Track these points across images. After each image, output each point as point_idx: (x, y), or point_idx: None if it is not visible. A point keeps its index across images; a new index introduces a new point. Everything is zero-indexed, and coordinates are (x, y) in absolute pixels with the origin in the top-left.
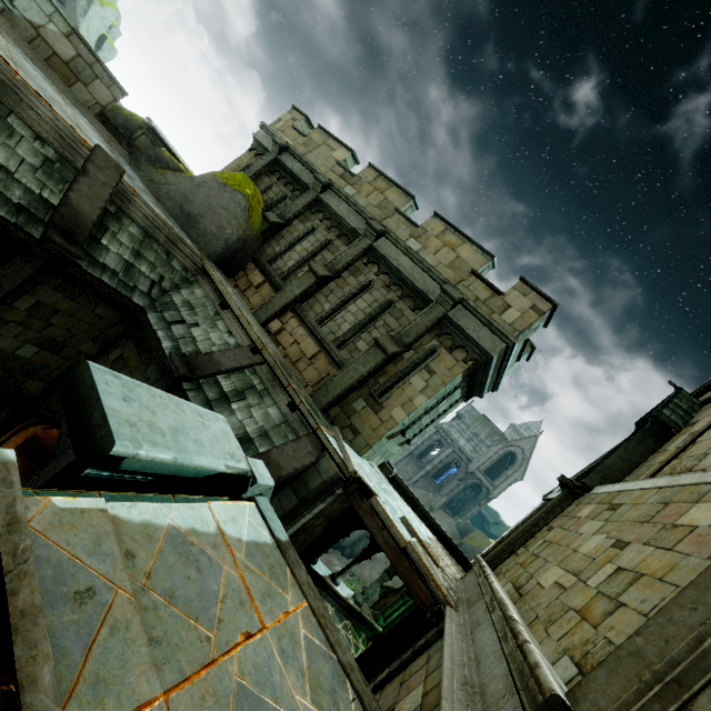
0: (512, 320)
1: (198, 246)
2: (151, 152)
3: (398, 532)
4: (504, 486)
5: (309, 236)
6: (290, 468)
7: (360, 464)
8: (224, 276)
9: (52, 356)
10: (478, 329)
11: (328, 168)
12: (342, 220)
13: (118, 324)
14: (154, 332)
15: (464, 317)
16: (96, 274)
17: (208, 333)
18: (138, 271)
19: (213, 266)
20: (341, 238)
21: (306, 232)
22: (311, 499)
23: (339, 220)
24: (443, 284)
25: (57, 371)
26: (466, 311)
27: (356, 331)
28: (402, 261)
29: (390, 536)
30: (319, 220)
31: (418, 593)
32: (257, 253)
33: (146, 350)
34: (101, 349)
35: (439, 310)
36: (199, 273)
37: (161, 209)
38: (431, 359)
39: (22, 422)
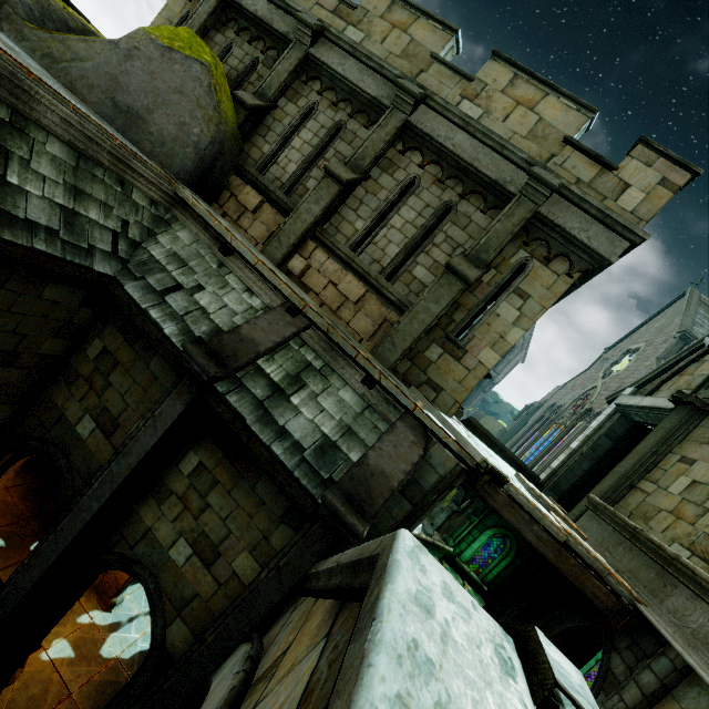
0: (634, 206)
1: (156, 161)
2: (29, 1)
3: (553, 525)
4: (507, 370)
5: (307, 120)
6: (399, 473)
7: (467, 437)
8: (204, 202)
9: (5, 370)
10: (586, 226)
11: (310, 1)
12: (353, 87)
13: (83, 307)
14: (145, 313)
15: (564, 211)
16: (21, 242)
17: (220, 298)
18: (86, 221)
19: (188, 190)
20: (356, 117)
21: (301, 116)
22: (429, 501)
23: (347, 88)
24: (532, 167)
25: (20, 387)
26: (564, 202)
27: (406, 254)
28: (458, 139)
29: (542, 529)
30: (316, 93)
31: (594, 593)
32: (239, 160)
33: (137, 337)
34: (71, 344)
35: (526, 207)
36: (173, 206)
37: (83, 106)
38: (522, 278)
39: (2, 458)
